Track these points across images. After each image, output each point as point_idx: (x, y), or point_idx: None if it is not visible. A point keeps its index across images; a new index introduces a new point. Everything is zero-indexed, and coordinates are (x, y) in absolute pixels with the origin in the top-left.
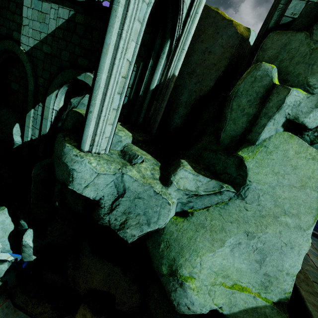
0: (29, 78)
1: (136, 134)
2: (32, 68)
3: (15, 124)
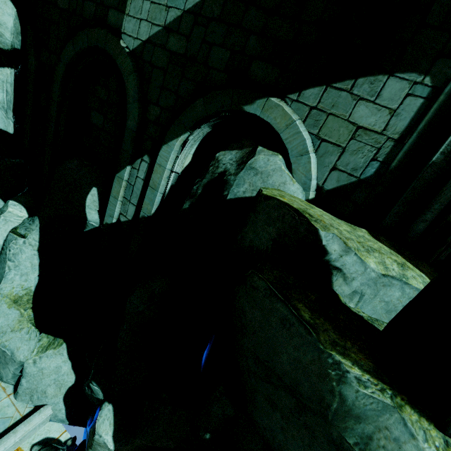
0: (129, 105)
1: (426, 272)
2: (138, 84)
3: (90, 189)
